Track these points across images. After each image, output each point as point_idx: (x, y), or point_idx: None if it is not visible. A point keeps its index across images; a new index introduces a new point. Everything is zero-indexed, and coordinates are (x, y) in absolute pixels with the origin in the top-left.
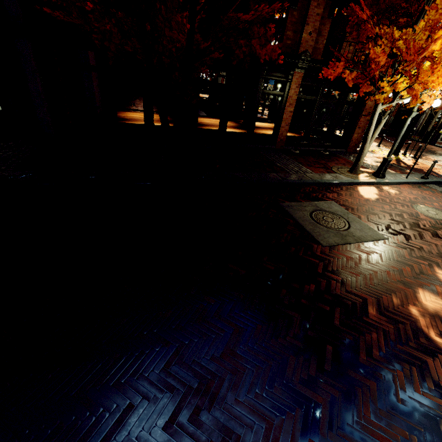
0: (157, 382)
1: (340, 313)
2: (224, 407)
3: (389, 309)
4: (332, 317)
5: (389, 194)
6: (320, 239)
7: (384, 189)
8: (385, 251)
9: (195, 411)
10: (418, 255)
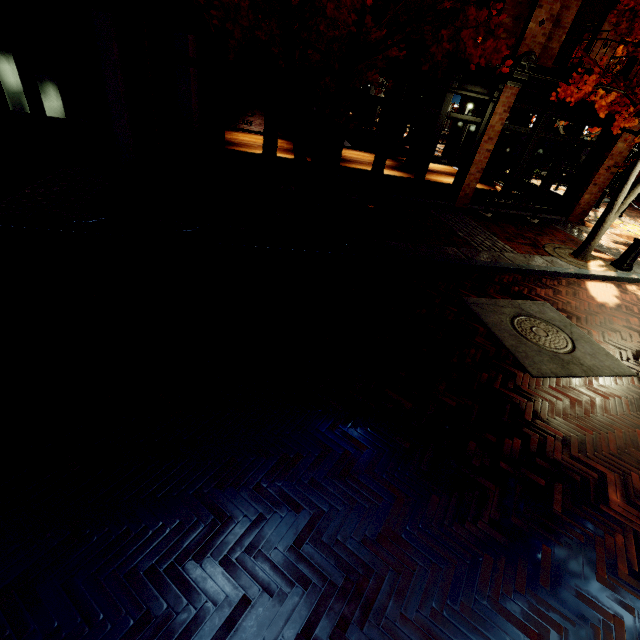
0: (283, 568)
1: (563, 493)
2: (384, 625)
3: None
4: (550, 498)
5: (637, 299)
6: (527, 364)
7: (629, 290)
8: (633, 396)
9: (340, 624)
10: None
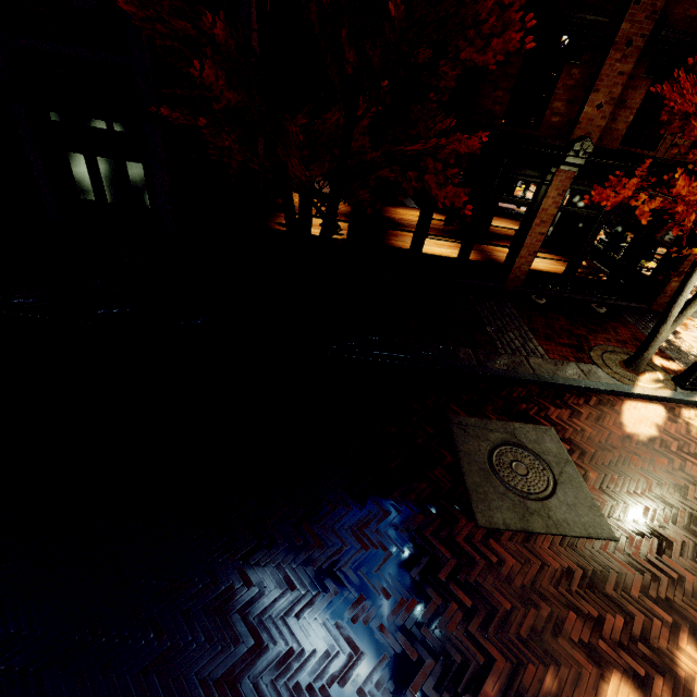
0: (122, 692)
1: (432, 672)
2: None
3: (527, 695)
4: (413, 675)
5: (686, 431)
6: (479, 509)
7: (682, 416)
8: (593, 567)
9: None
10: (662, 596)
